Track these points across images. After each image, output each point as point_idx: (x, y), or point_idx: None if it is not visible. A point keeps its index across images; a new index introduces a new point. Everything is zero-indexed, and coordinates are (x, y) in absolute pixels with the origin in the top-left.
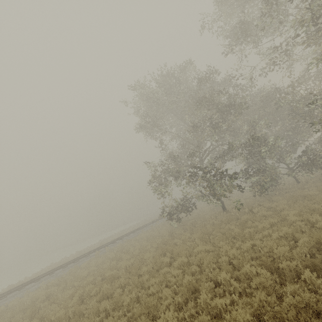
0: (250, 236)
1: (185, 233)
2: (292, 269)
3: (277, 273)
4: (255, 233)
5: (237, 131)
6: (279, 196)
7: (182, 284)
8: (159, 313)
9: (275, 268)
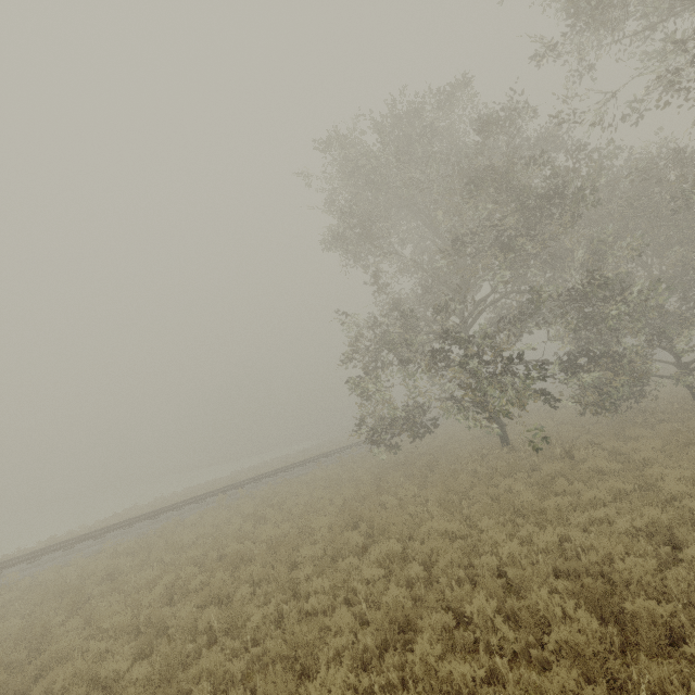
0: (558, 516)
1: (408, 484)
2: (658, 622)
3: (618, 622)
4: (572, 509)
5: (562, 263)
6: (644, 429)
7: (383, 603)
8: (317, 664)
9: (613, 610)
